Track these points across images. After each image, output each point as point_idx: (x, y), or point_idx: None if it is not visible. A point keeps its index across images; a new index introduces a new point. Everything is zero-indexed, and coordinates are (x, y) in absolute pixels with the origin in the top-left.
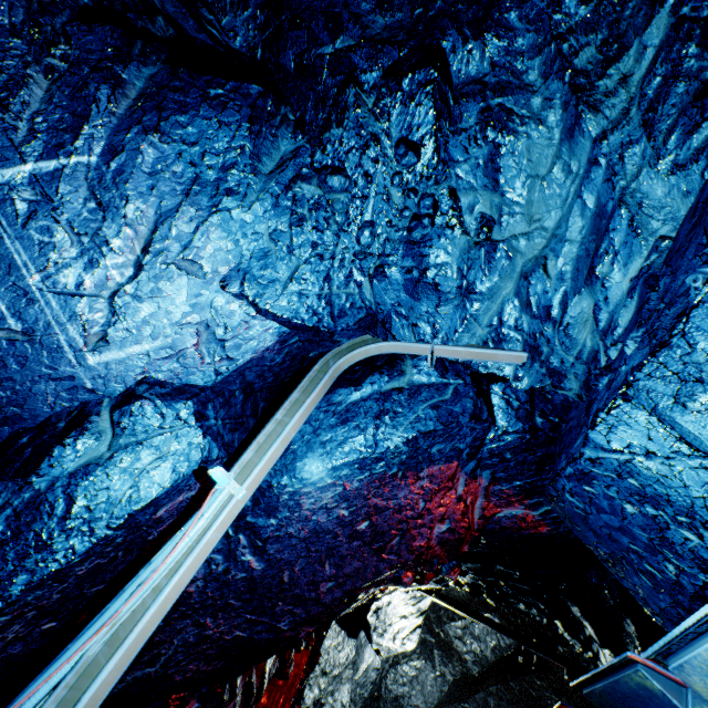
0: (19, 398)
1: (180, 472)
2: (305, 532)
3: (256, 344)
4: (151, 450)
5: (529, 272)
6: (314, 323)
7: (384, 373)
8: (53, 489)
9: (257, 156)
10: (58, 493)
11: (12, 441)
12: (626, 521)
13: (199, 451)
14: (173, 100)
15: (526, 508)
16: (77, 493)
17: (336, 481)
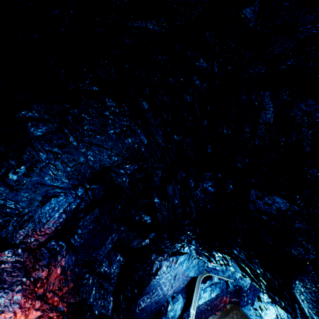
0: (161, 302)
1: (182, 307)
2: (200, 311)
3: (188, 280)
4: (178, 305)
5: (233, 273)
6: (197, 275)
7: (209, 280)
8: (169, 316)
9: (189, 258)
10: (170, 316)
11: (161, 309)
12: (248, 316)
13: (183, 302)
14: (180, 260)
15: (236, 299)
16: (172, 316)
17: (205, 303)
